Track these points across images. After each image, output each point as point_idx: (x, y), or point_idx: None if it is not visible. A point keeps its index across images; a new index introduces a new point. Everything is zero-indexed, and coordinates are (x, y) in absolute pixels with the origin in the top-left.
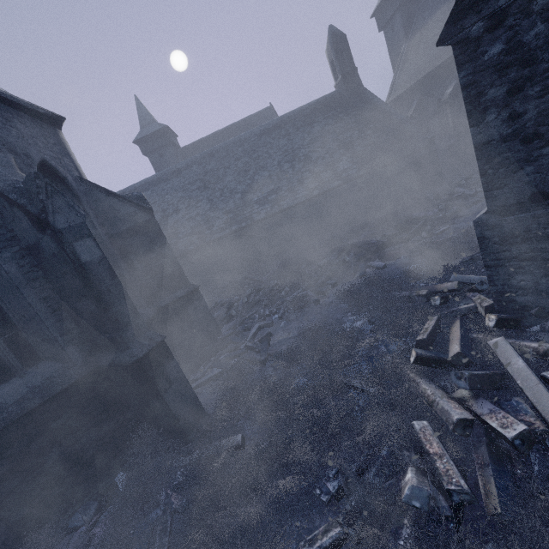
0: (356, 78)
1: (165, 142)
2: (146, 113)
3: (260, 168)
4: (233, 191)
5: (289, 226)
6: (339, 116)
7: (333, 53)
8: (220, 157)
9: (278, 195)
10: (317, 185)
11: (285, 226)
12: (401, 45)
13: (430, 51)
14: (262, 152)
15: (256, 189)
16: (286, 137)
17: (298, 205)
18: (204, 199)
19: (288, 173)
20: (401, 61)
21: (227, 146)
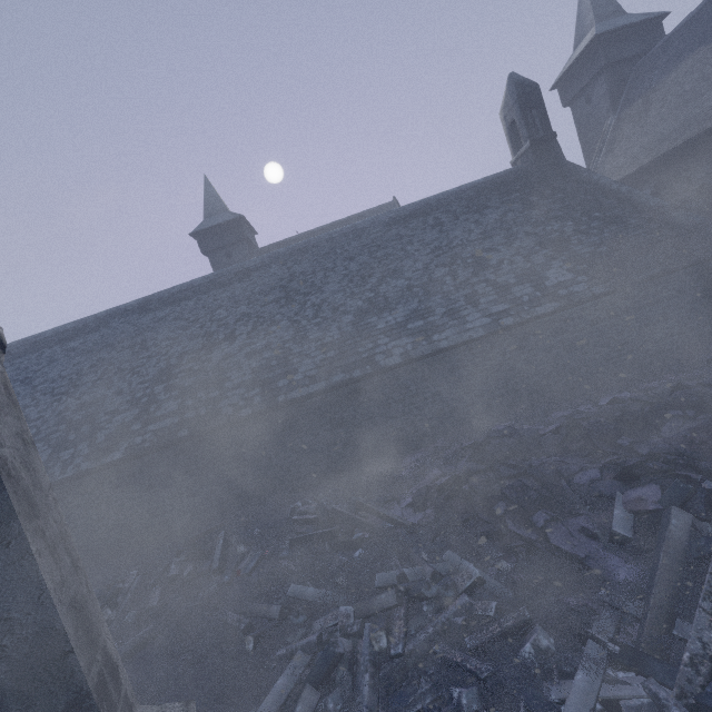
0: (554, 147)
1: (236, 238)
2: (216, 199)
3: (390, 273)
4: (339, 309)
5: (448, 382)
6: (530, 199)
7: (516, 110)
8: (318, 254)
9: (427, 321)
10: (508, 308)
11: (439, 383)
12: (602, 120)
13: (678, 115)
14: (393, 248)
15: (384, 307)
16: (435, 228)
17: (470, 343)
18: (284, 319)
19: (445, 284)
20: (605, 141)
21: (333, 238)
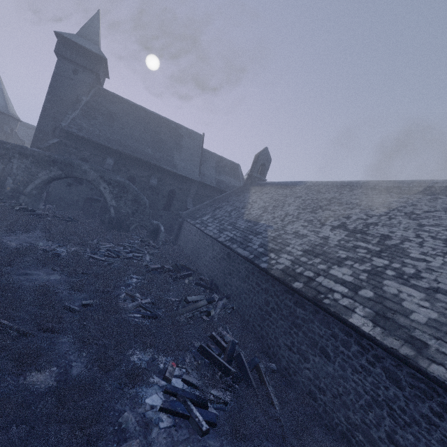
0: None
1: None
2: None
3: None
4: None
5: None
6: None
7: None
8: None
9: None
10: None
11: None
12: None
13: None
14: None
15: None
16: None
17: None
18: None
19: None
20: None
21: None
